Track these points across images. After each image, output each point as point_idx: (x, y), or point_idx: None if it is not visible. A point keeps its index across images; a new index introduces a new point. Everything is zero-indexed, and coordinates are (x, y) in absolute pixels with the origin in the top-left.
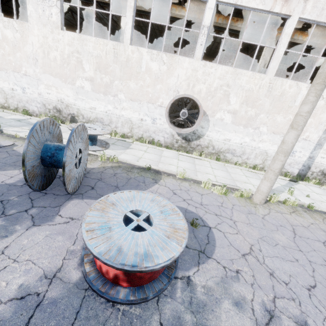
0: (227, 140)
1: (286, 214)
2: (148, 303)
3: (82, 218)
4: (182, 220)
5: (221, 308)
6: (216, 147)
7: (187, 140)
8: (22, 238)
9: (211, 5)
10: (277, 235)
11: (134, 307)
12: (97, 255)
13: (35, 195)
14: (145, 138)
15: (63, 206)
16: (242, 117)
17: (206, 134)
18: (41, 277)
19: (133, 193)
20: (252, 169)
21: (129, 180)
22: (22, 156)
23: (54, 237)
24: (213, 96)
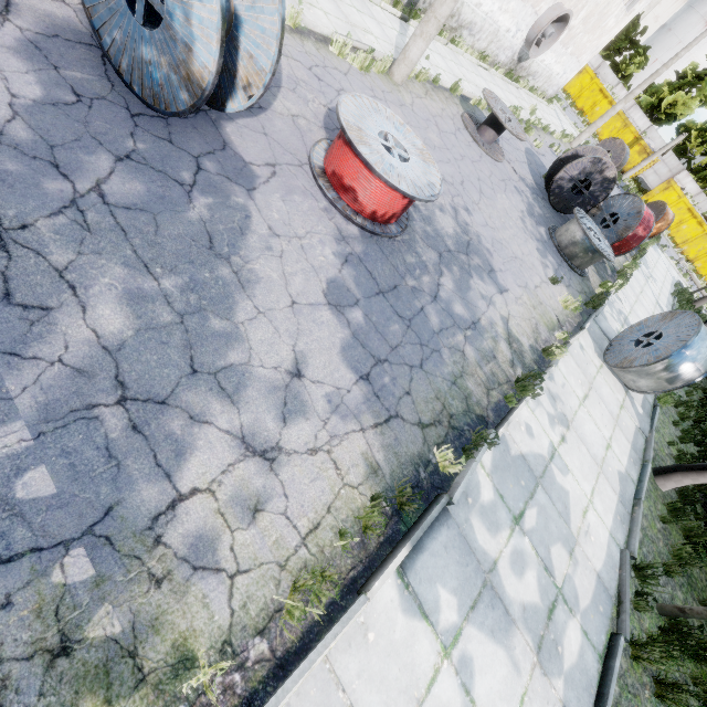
0: None
1: (424, 99)
2: (408, 230)
3: (280, 161)
4: (416, 138)
5: (437, 216)
6: None
7: None
8: (267, 213)
9: None
10: (431, 135)
11: (404, 236)
12: (413, 195)
13: (157, 128)
14: None
15: (231, 144)
16: None
17: None
18: (337, 242)
19: (353, 102)
20: None
21: None
22: (221, 31)
23: (292, 200)
24: None
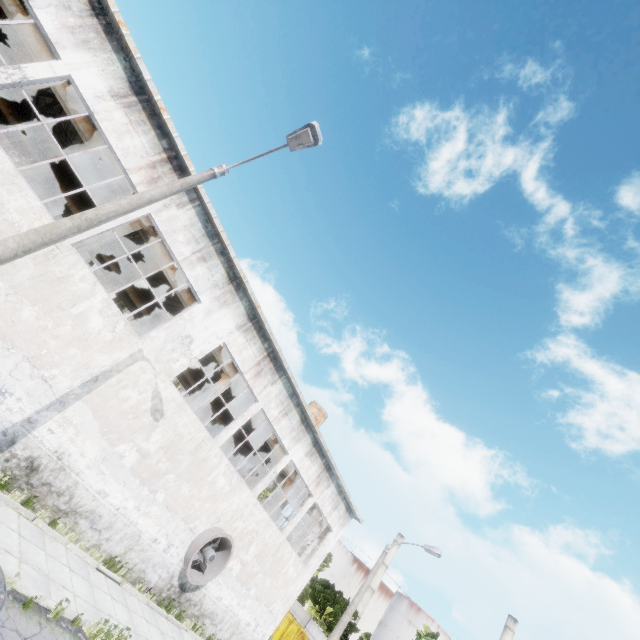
0: None
1: None
2: None
3: None
4: None
5: None
6: None
7: None
8: None
9: (58, 68)
10: None
11: None
12: None
13: None
14: None
15: None
16: None
17: None
18: None
19: None
20: None
21: None
22: None
23: None
24: None
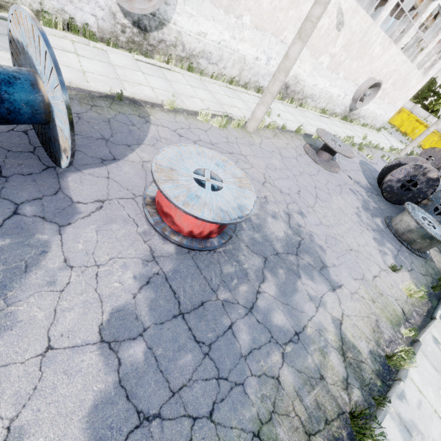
0: (202, 34)
1: (271, 139)
2: (233, 240)
3: (112, 196)
4: (237, 169)
5: (268, 223)
6: (188, 48)
7: (141, 29)
8: (71, 245)
9: None
10: (273, 161)
11: (227, 246)
12: (213, 221)
13: None
14: (51, 14)
15: (66, 189)
16: None
17: (172, 18)
18: (144, 263)
19: (175, 150)
20: (230, 84)
21: (111, 124)
22: None
23: (108, 228)
24: None
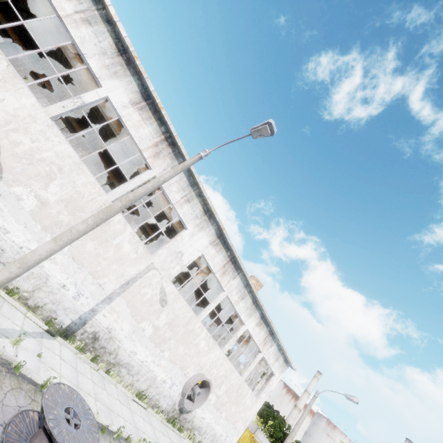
0: (4, 230)
1: None
2: None
3: None
4: None
5: None
6: None
7: None
8: None
9: (101, 93)
10: None
11: None
12: None
13: None
14: None
15: None
16: (49, 215)
17: None
18: None
19: None
20: (7, 292)
21: None
22: None
23: None
24: (32, 163)
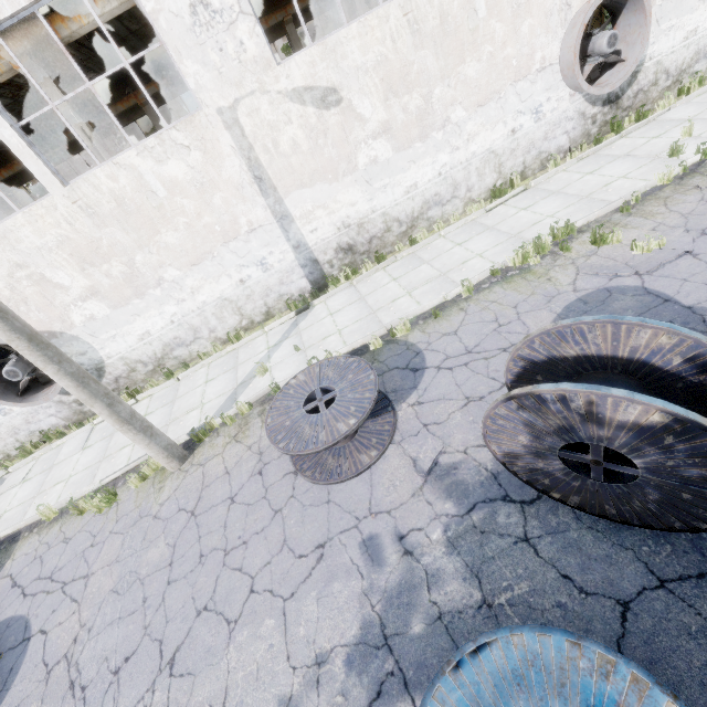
0: (145, 336)
1: (213, 458)
2: None
3: None
4: None
5: None
6: (147, 359)
7: None
8: None
9: None
10: (151, 552)
11: None
12: None
13: None
14: (29, 440)
15: None
16: (115, 288)
17: (102, 357)
18: None
19: None
20: (233, 342)
21: None
22: None
23: None
24: (23, 300)
